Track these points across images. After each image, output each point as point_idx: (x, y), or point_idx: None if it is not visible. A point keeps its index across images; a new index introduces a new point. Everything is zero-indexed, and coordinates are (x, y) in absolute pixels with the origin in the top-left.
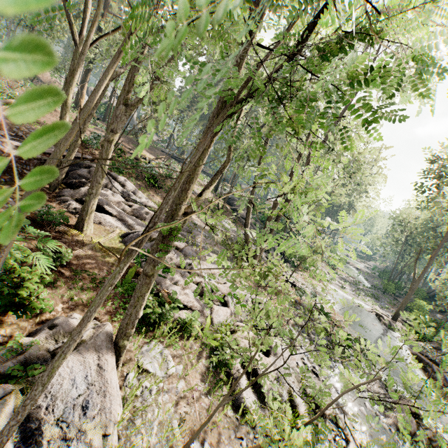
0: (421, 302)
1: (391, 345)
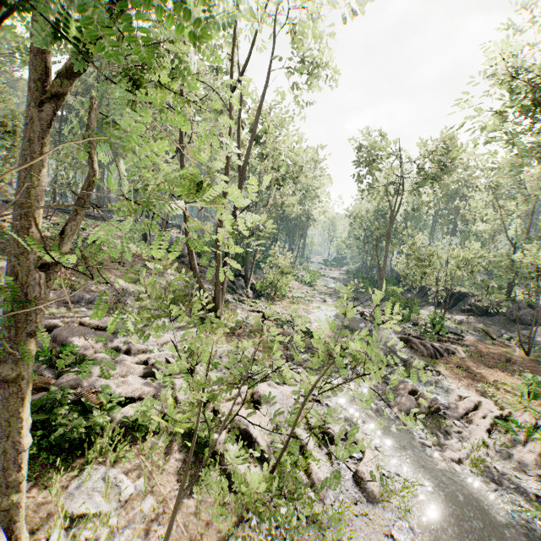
0: (393, 288)
1: (380, 338)
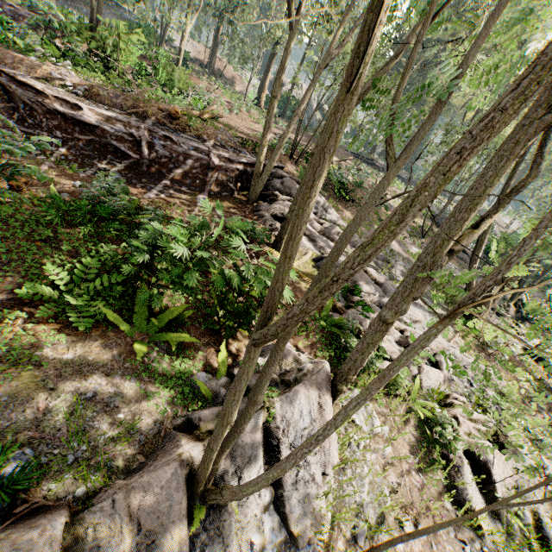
0: None
1: None
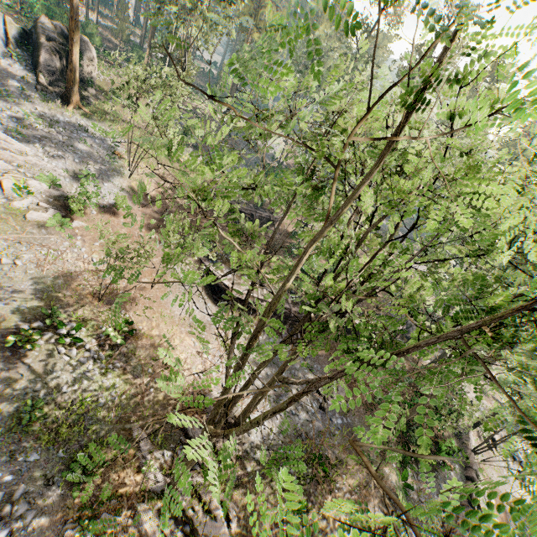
0: None
1: None
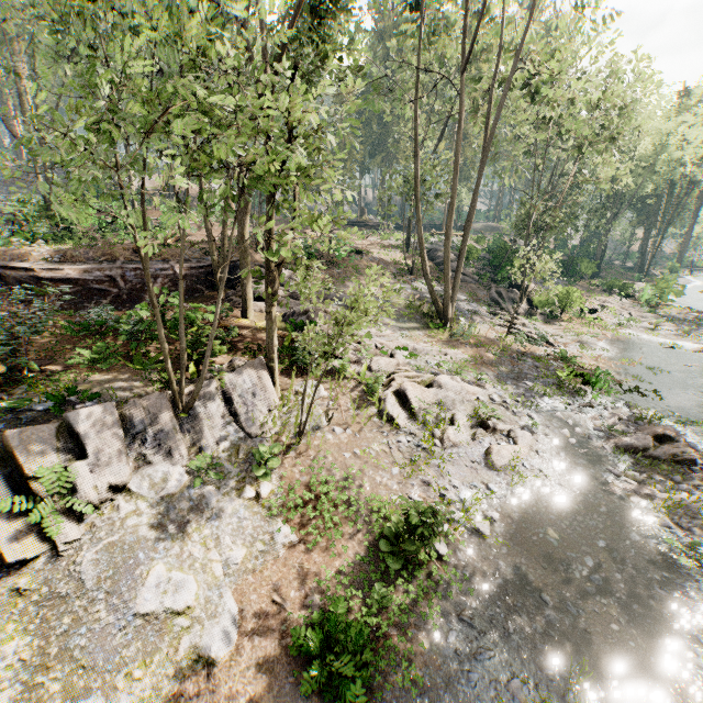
0: None
1: None
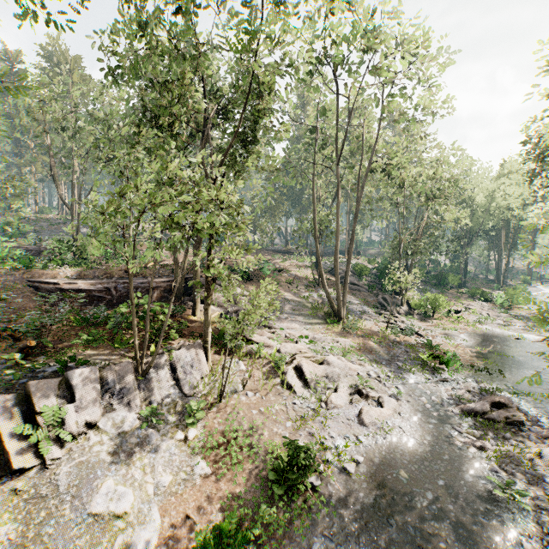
0: None
1: (543, 366)
